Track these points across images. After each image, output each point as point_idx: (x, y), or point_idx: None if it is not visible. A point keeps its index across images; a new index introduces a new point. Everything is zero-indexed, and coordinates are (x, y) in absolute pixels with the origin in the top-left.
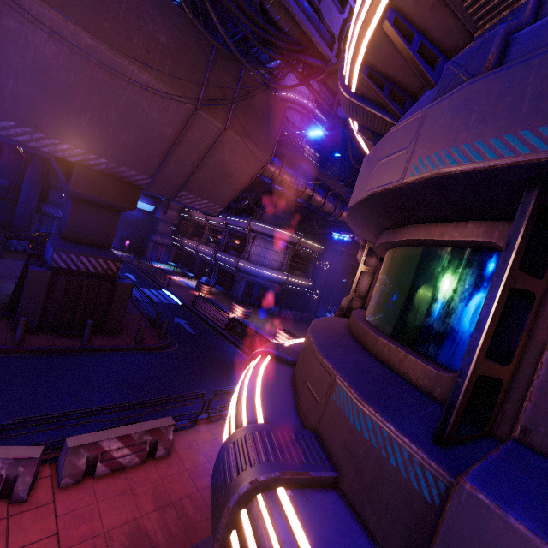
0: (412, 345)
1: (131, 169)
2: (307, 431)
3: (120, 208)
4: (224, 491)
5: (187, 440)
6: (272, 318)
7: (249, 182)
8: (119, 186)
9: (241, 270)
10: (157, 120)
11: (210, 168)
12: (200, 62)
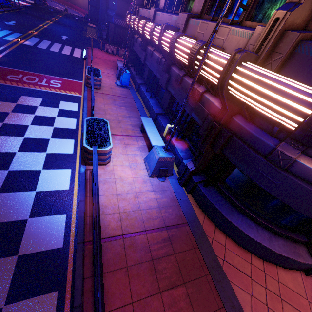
0: None
1: None
2: None
3: (129, 2)
4: None
5: None
6: None
7: None
8: None
9: None
10: None
11: None
12: None
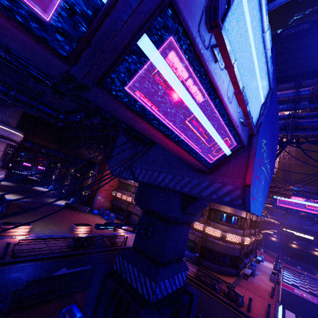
0: (233, 224)
1: None
2: (238, 234)
3: None
4: (244, 239)
5: (189, 273)
6: (10, 218)
7: None
8: None
9: None
10: None
11: None
12: None
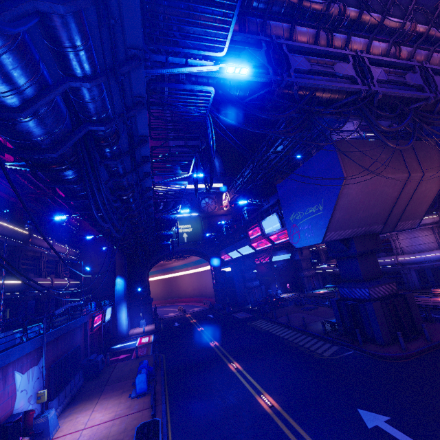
0: None
1: (374, 226)
2: None
3: (375, 250)
4: None
5: None
6: None
7: (436, 194)
8: (370, 238)
9: (405, 263)
10: (390, 192)
11: (413, 200)
12: (397, 153)
